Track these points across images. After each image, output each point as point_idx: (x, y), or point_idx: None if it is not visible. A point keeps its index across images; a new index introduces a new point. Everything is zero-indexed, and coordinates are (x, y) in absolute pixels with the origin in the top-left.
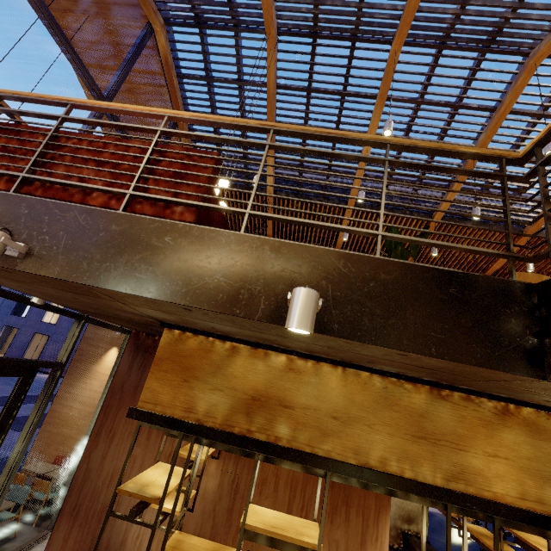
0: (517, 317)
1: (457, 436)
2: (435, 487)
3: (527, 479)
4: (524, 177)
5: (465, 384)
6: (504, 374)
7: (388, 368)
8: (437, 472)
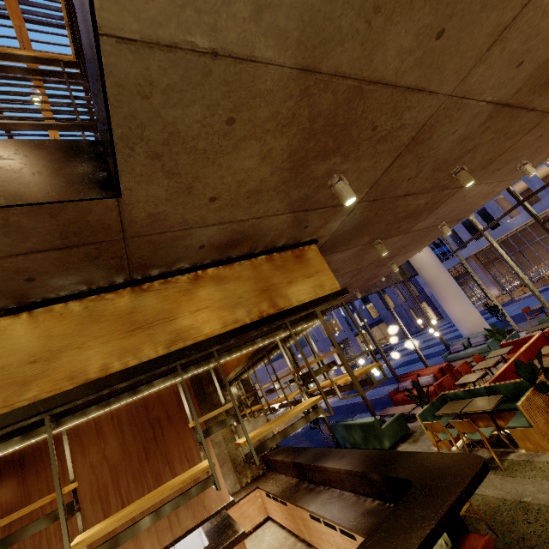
0: (88, 162)
1: (166, 312)
2: (157, 357)
3: (224, 312)
4: (82, 74)
5: (141, 263)
6: (90, 204)
7: (67, 283)
8: (158, 346)
